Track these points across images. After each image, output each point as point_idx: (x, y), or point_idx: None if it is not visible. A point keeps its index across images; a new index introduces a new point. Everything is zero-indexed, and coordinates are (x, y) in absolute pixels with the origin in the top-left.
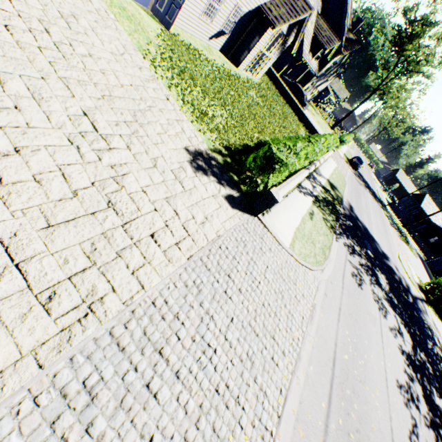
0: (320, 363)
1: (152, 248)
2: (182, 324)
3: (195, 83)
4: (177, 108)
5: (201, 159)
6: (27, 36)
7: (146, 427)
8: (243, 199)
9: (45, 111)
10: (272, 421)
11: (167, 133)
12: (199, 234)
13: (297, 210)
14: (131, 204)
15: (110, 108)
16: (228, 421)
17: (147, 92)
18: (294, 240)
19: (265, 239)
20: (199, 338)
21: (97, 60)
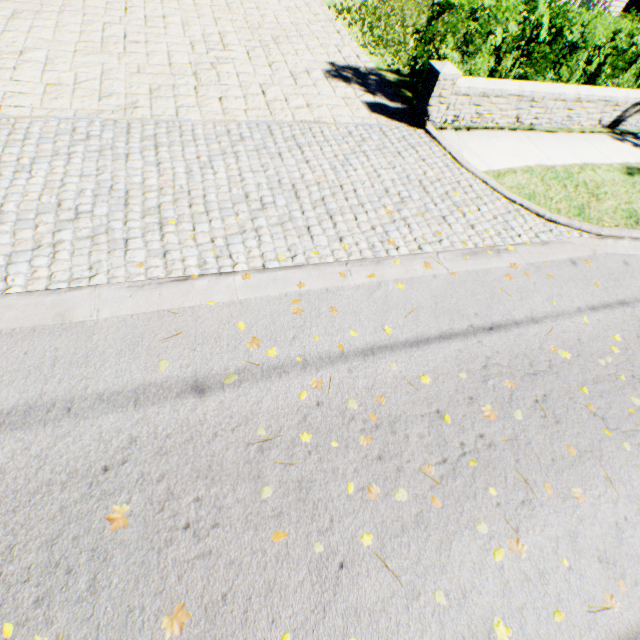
0: (436, 299)
1: (212, 104)
2: (196, 147)
3: (406, 24)
4: (347, 39)
5: (350, 73)
6: (206, 2)
7: (105, 168)
8: (407, 113)
9: (186, 31)
10: (248, 261)
11: (311, 52)
12: (286, 114)
13: (573, 153)
14: (216, 79)
15: (250, 33)
16: (181, 214)
17: (310, 28)
18: (514, 172)
19: (421, 150)
20: (206, 160)
21: (263, 11)
